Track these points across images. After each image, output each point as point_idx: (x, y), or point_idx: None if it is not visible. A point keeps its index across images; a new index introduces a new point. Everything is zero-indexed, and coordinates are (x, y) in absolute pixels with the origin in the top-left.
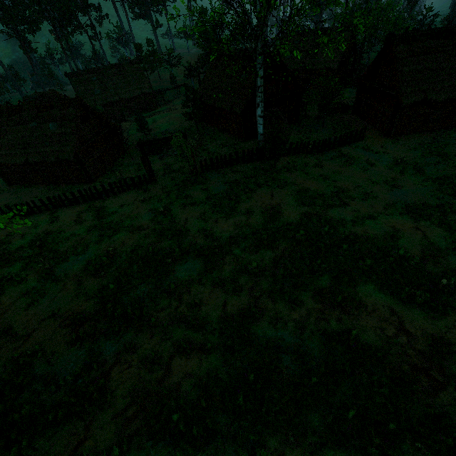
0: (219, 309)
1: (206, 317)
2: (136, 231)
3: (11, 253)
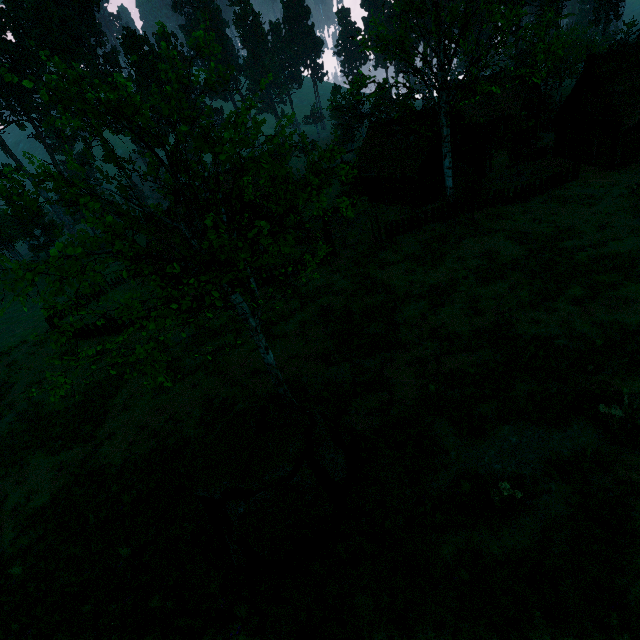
0: (467, 326)
1: (457, 333)
2: (339, 293)
3: (216, 330)
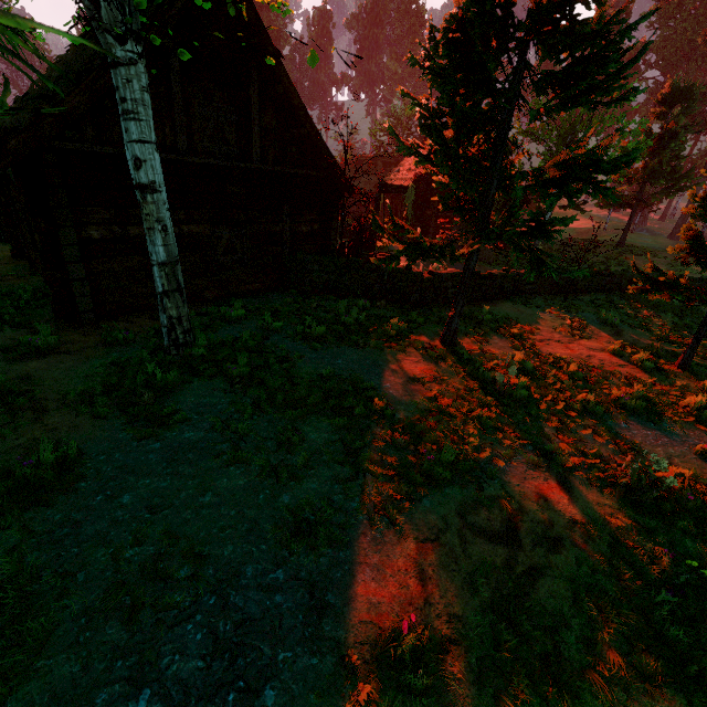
0: None
1: None
2: None
3: None
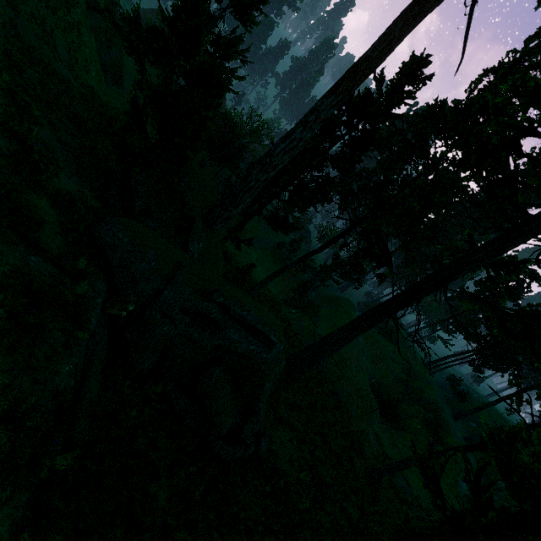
0: None
1: None
2: None
3: None
